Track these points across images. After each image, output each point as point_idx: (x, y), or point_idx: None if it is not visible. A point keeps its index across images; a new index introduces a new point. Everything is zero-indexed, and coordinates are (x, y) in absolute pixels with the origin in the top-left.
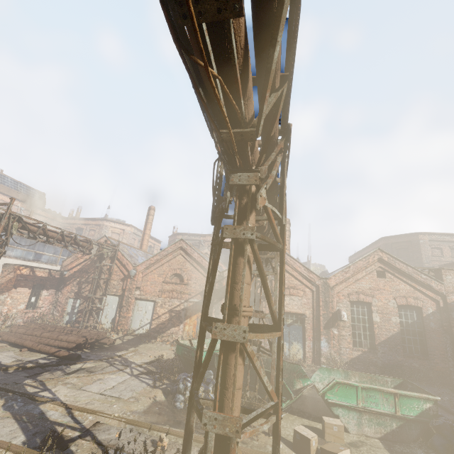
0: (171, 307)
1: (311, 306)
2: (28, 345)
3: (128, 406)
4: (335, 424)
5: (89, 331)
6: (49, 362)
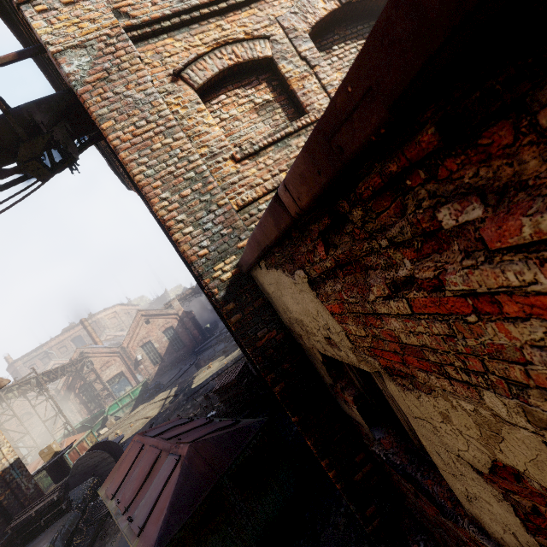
0: (37, 434)
1: (123, 364)
2: None
3: None
4: (108, 421)
5: None
6: None
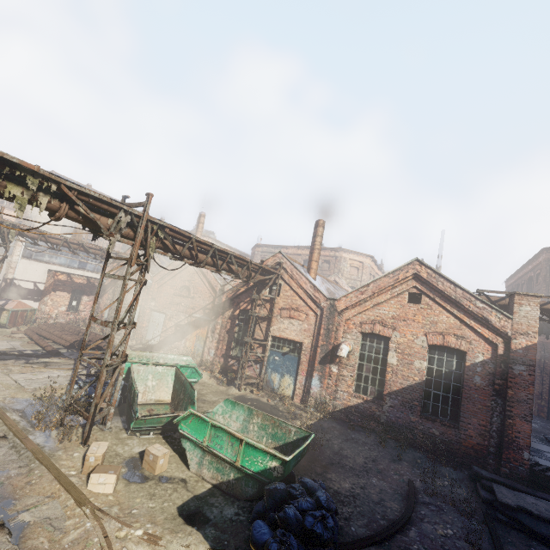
0: (177, 321)
1: (311, 334)
2: (34, 339)
3: (15, 393)
4: (152, 453)
5: (96, 335)
6: (31, 354)
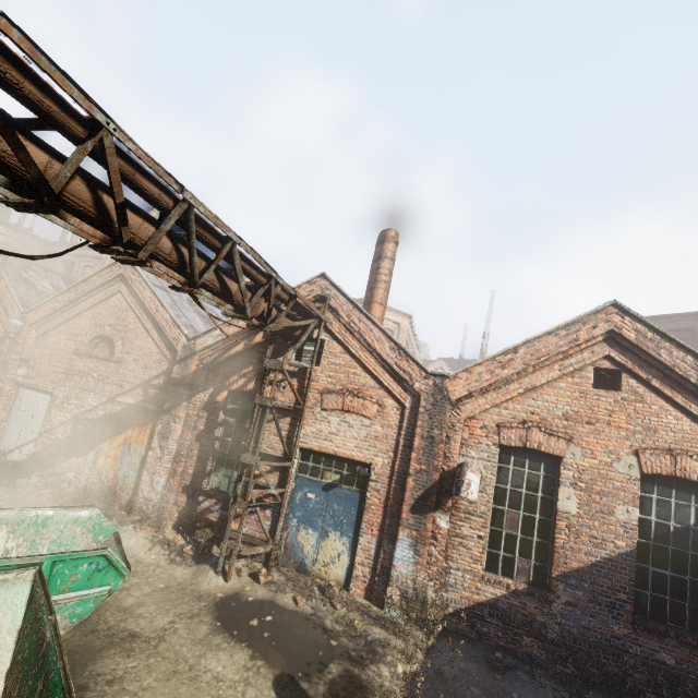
0: (79, 410)
1: (390, 447)
2: None
3: None
4: None
5: None
6: None
